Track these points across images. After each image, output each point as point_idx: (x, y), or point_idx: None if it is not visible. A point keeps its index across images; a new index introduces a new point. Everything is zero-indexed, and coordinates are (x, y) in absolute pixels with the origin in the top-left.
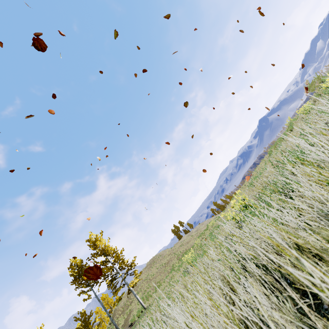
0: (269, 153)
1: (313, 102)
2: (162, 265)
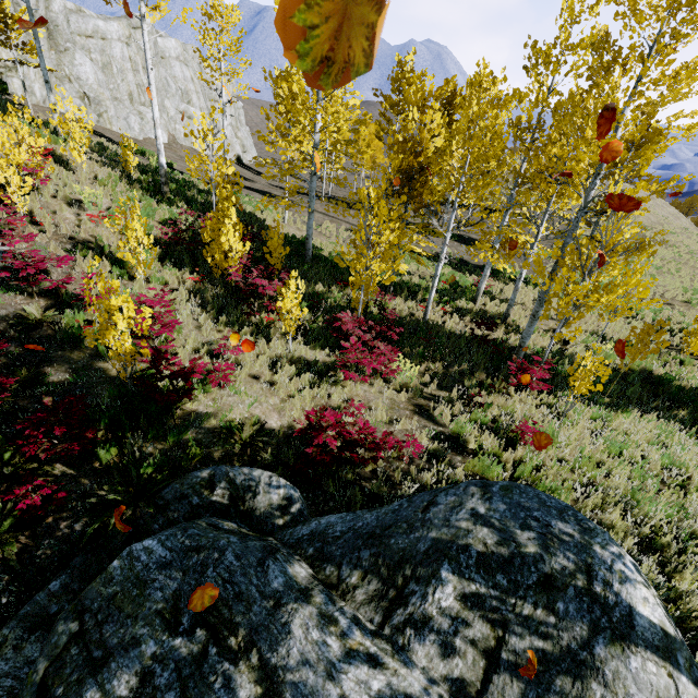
0: None
1: None
2: None
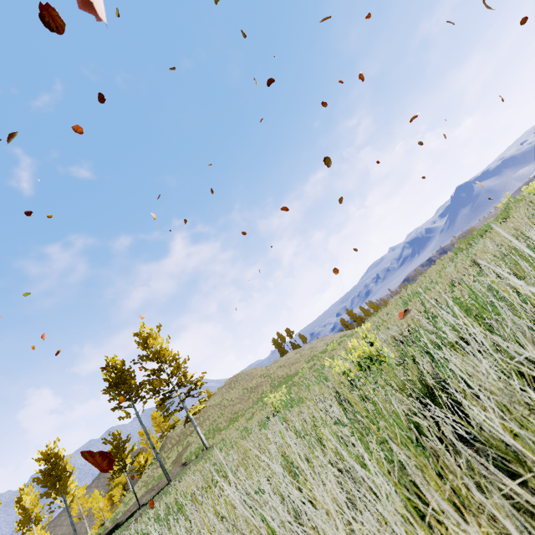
0: (454, 252)
1: None
2: (247, 389)
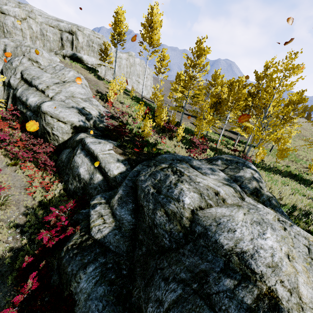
0: None
1: None
2: None
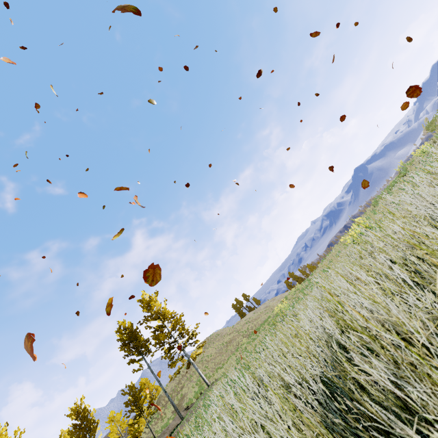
0: (373, 205)
1: (433, 143)
2: (223, 344)
